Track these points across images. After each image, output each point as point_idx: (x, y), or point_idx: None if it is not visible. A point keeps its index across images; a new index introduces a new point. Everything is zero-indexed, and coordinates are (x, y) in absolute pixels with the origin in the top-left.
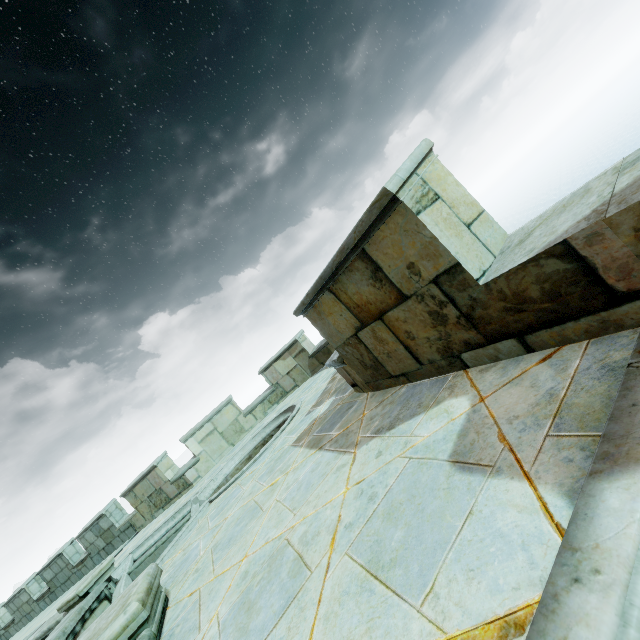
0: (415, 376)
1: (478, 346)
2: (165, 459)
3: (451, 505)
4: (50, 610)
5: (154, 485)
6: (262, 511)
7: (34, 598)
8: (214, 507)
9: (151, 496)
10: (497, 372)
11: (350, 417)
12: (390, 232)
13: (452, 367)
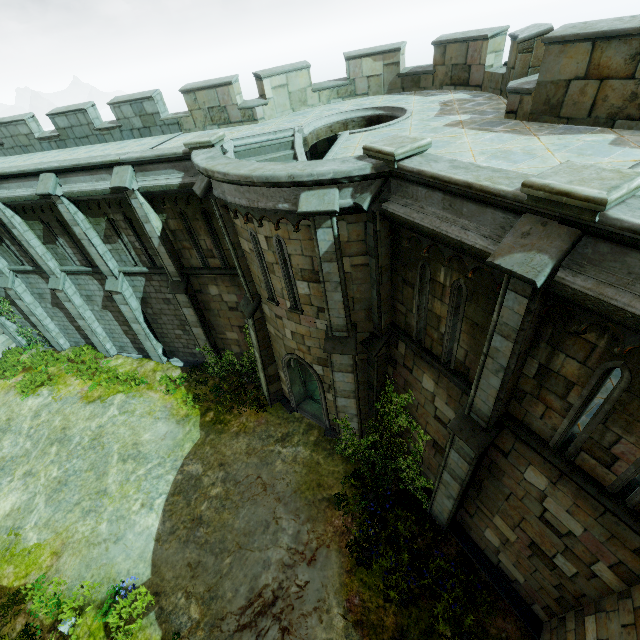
0: (575, 122)
1: (631, 120)
2: (237, 83)
3: (613, 150)
4: (84, 151)
5: (220, 101)
6: (460, 142)
7: (35, 136)
8: (366, 136)
9: (212, 109)
10: (630, 132)
11: (512, 126)
12: None
13: (604, 125)
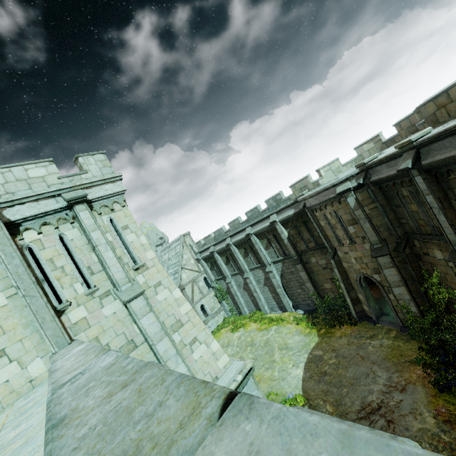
0: (447, 121)
1: None
2: (309, 176)
3: None
4: None
5: (304, 184)
6: None
7: (240, 223)
8: None
9: (301, 188)
10: None
11: None
12: (455, 88)
13: None
